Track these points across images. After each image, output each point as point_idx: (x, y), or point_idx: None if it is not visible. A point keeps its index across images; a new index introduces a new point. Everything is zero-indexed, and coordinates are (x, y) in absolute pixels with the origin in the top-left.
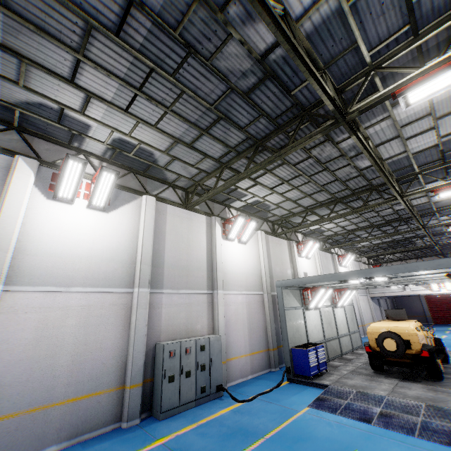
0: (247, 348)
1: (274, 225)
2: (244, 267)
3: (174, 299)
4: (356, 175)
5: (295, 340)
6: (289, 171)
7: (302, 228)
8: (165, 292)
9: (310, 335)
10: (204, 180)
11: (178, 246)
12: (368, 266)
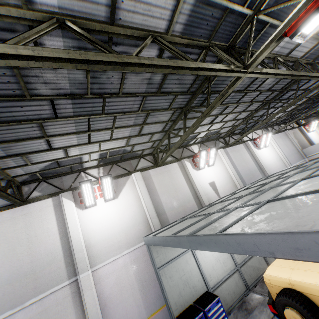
0: (143, 313)
1: (155, 156)
2: (121, 223)
3: (18, 317)
4: (162, 77)
5: (184, 299)
6: (69, 123)
7: (172, 153)
8: (2, 318)
9: (210, 275)
10: (3, 176)
11: (15, 253)
12: (299, 128)
